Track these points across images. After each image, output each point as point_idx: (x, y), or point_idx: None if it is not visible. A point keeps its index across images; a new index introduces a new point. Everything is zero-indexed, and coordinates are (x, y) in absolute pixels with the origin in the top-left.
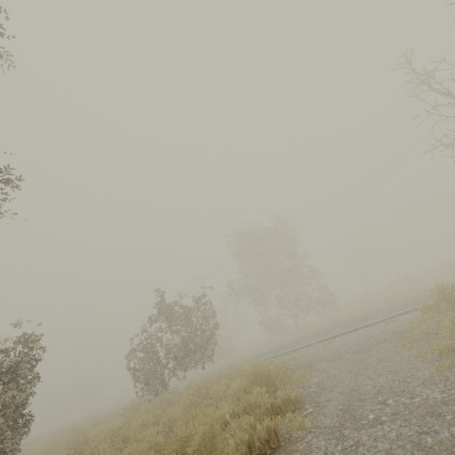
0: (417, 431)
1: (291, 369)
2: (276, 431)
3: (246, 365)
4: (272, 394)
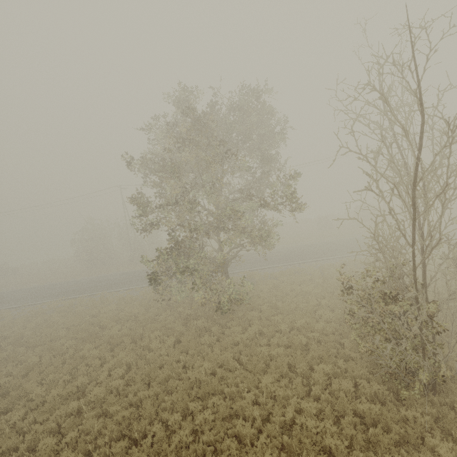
0: None
1: None
2: None
3: None
4: None
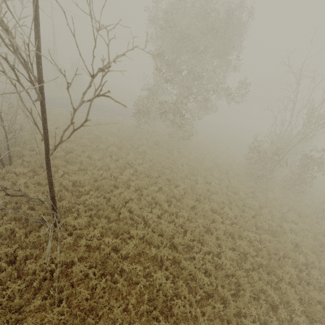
0: None
1: None
2: None
3: None
4: None
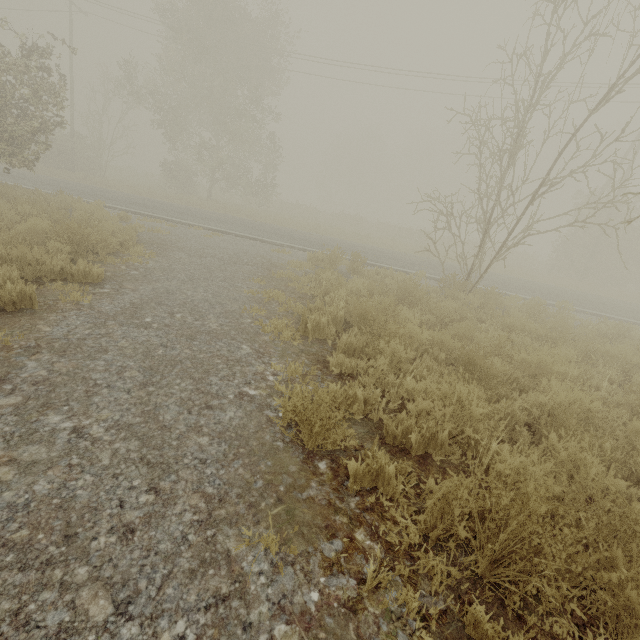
0: (162, 344)
1: (143, 240)
2: (32, 296)
3: (80, 206)
4: (83, 256)
